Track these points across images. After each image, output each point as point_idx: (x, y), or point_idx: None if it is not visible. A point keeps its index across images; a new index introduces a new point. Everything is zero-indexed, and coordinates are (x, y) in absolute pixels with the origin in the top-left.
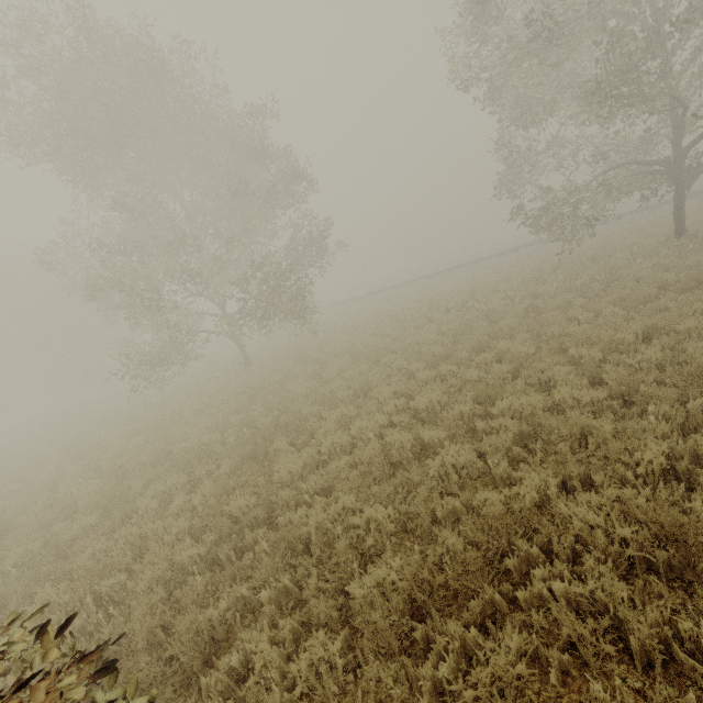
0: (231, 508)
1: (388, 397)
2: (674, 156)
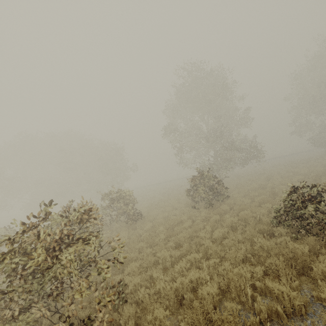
0: None
1: None
2: None
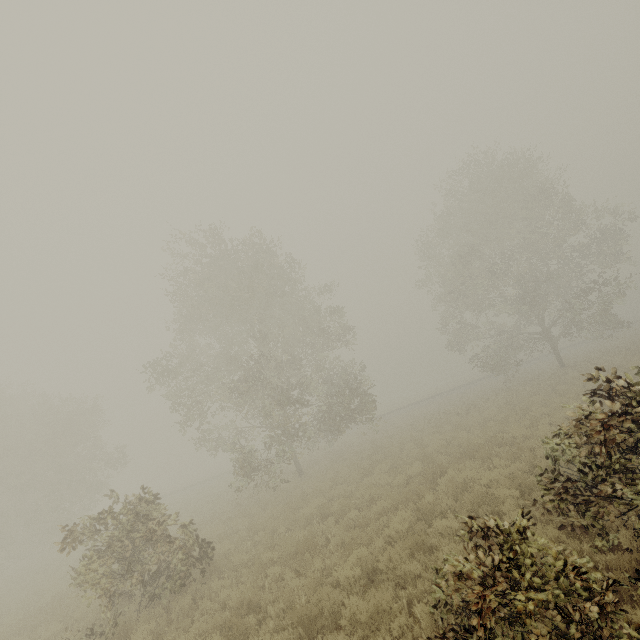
0: (543, 450)
1: (527, 424)
2: (544, 330)
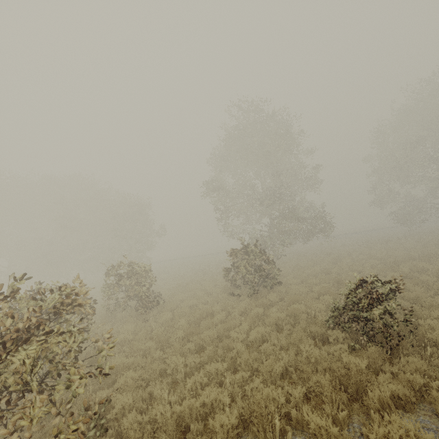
0: None
1: None
2: None
